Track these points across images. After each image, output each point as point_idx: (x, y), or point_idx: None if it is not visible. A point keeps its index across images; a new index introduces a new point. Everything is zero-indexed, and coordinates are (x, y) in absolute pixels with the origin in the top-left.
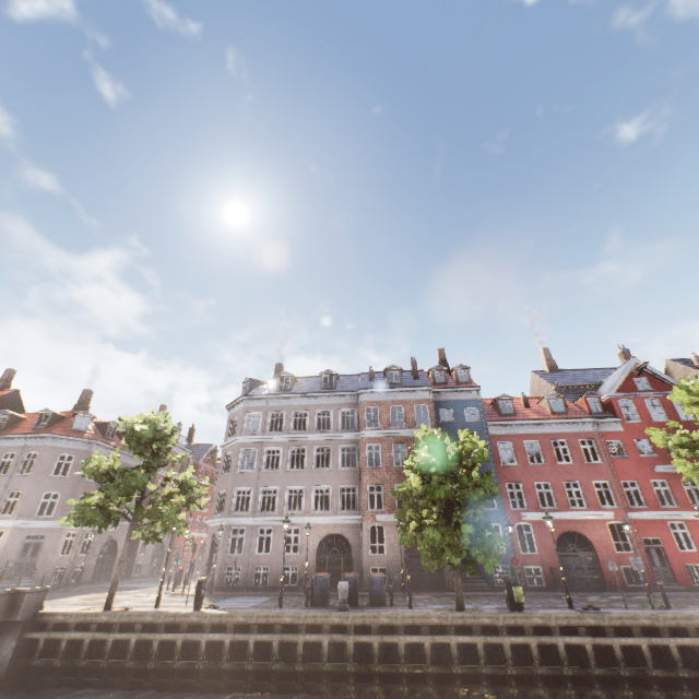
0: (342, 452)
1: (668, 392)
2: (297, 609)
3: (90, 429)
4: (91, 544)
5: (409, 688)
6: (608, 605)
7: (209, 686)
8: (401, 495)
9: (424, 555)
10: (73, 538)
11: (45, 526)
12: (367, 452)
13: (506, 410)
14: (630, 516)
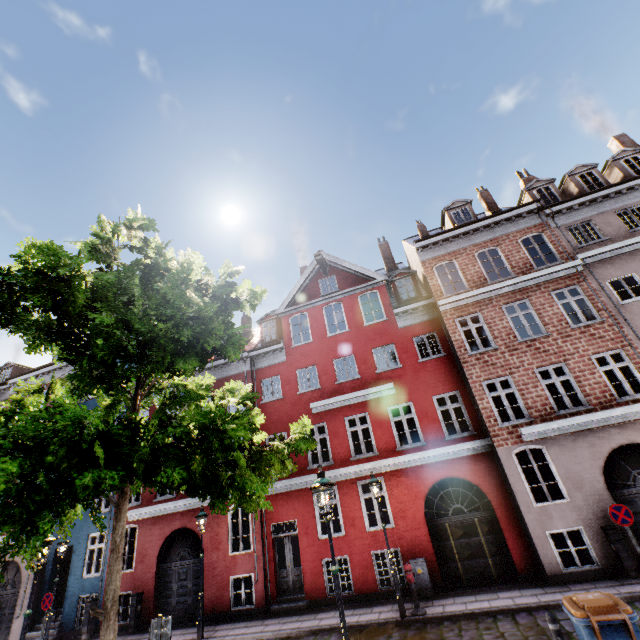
0: None
1: (354, 288)
2: None
3: None
4: None
5: None
6: None
7: None
8: None
9: None
10: None
11: None
12: None
13: None
14: None
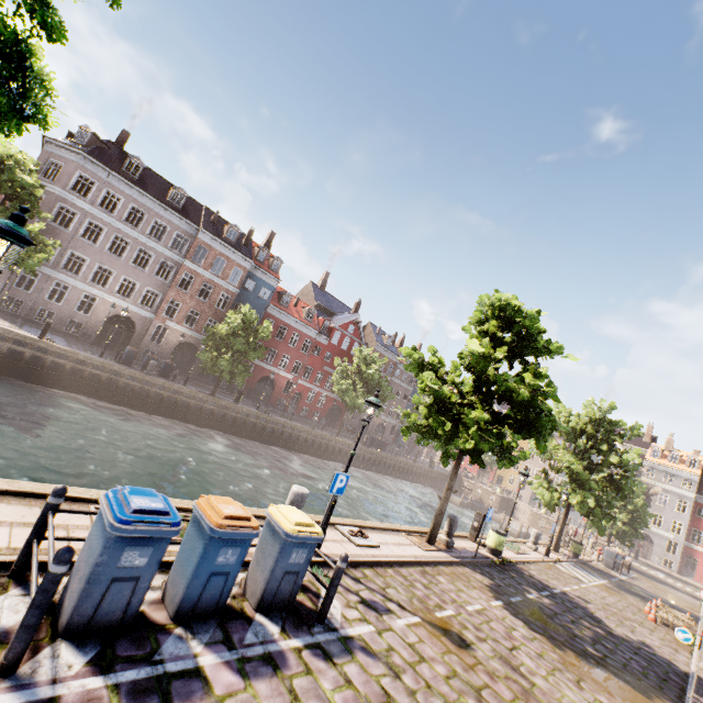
0: (162, 265)
1: (357, 339)
2: (116, 364)
3: None
4: None
5: (174, 417)
6: (269, 412)
7: (47, 384)
8: (212, 332)
9: (205, 365)
10: None
11: None
12: (183, 277)
13: (285, 302)
14: (300, 381)
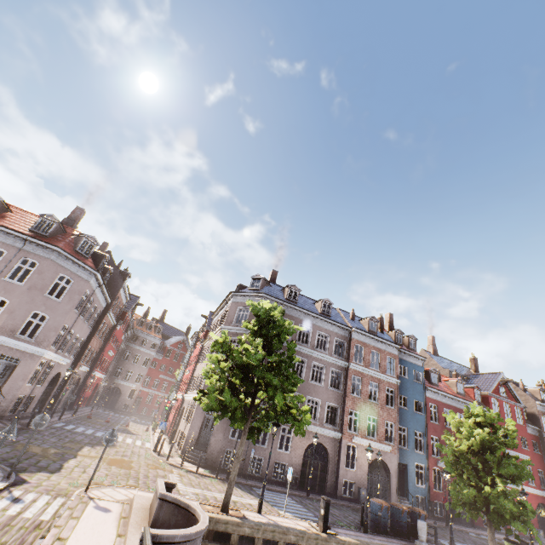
0: (331, 374)
1: (515, 402)
2: (385, 539)
3: (89, 256)
4: (46, 375)
5: None
6: None
7: None
8: (451, 452)
9: (458, 504)
10: (40, 368)
11: (23, 349)
12: (352, 381)
13: (434, 380)
14: None
